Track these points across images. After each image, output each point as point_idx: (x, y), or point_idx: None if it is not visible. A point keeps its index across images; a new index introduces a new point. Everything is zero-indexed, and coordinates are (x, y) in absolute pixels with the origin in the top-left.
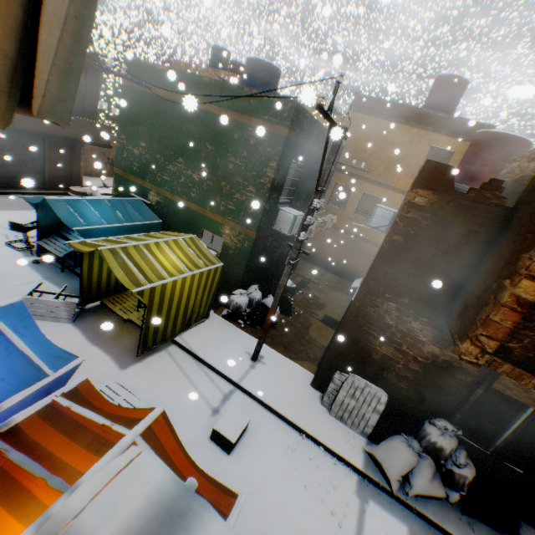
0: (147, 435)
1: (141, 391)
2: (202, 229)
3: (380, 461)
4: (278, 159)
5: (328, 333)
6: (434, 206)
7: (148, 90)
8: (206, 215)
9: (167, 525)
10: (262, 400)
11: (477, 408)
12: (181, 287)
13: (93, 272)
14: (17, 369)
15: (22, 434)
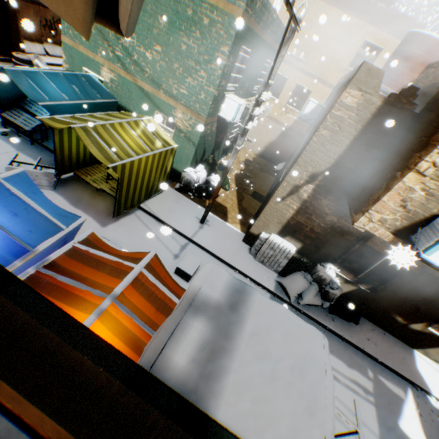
0: (148, 268)
1: (121, 242)
2: (156, 111)
3: (285, 286)
4: (230, 45)
5: (255, 205)
6: (359, 107)
7: None
8: (160, 97)
9: (238, 293)
10: (209, 250)
11: (353, 256)
12: (145, 165)
13: (64, 147)
14: (38, 224)
15: (59, 266)
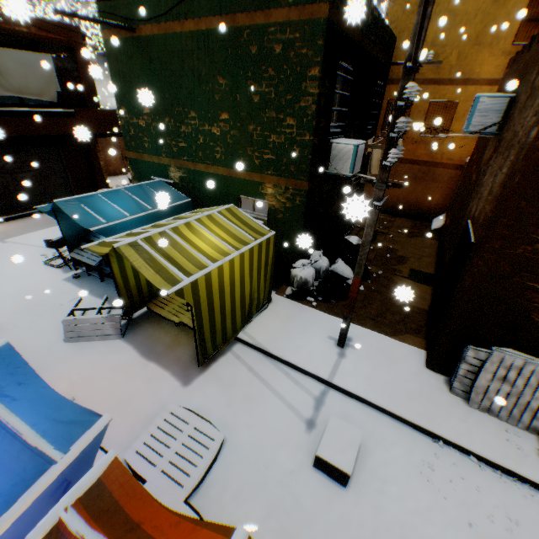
0: None
1: (213, 412)
2: (239, 196)
3: None
4: (321, 61)
5: (422, 291)
6: None
7: (132, 35)
8: (240, 177)
9: None
10: (368, 400)
11: None
12: (230, 274)
13: (127, 277)
14: (6, 460)
15: None
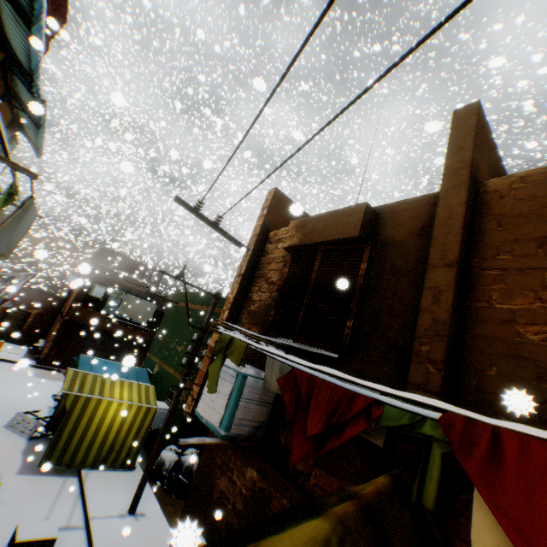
0: None
1: (11, 489)
2: (170, 388)
3: None
4: None
5: None
6: None
7: (177, 304)
8: (176, 376)
9: None
10: (93, 540)
11: None
12: (106, 410)
13: None
14: None
15: None
